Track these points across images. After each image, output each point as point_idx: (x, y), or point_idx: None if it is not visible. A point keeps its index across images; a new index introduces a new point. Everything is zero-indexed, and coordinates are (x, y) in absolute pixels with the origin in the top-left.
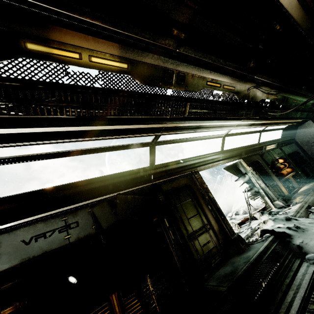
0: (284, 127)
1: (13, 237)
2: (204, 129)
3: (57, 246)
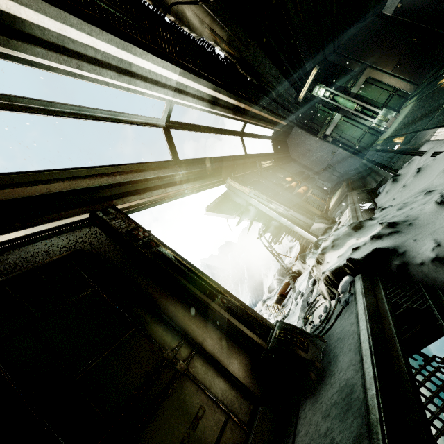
0: (271, 136)
1: None
2: (60, 61)
3: None
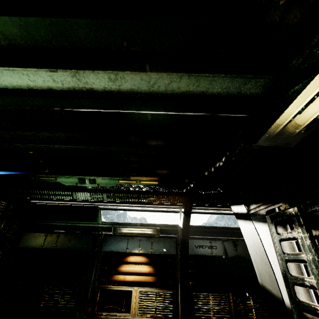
0: None
1: (192, 242)
2: None
3: (207, 254)
